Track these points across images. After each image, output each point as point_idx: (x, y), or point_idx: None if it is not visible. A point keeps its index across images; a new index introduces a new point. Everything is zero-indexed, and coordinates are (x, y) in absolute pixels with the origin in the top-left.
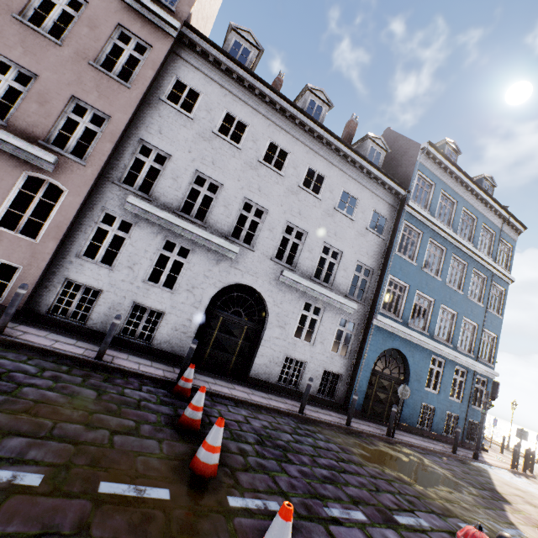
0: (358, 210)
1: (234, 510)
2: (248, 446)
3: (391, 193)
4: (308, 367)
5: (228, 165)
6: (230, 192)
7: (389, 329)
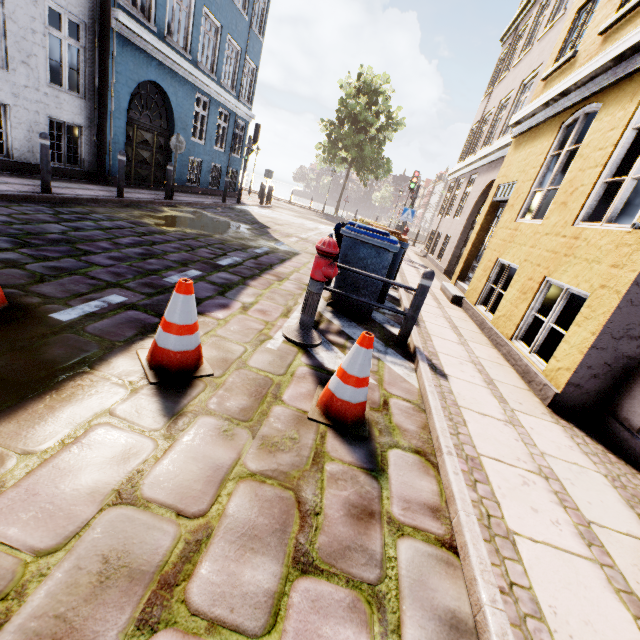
0: None
1: (76, 323)
2: (10, 255)
3: None
4: (15, 117)
5: None
6: None
7: (141, 46)
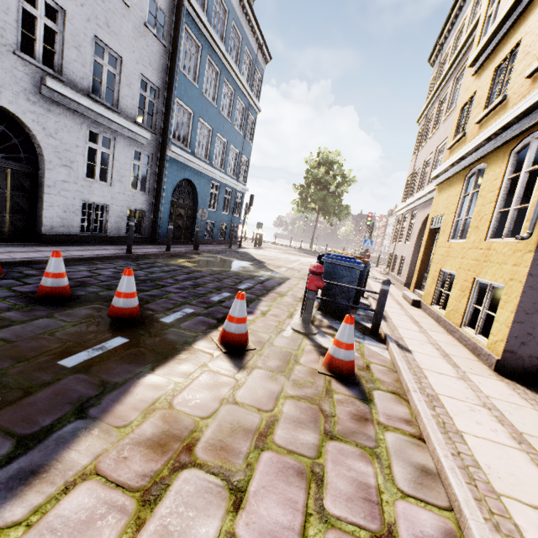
0: None
1: (174, 323)
2: None
3: None
4: (111, 210)
5: None
6: None
7: (182, 161)
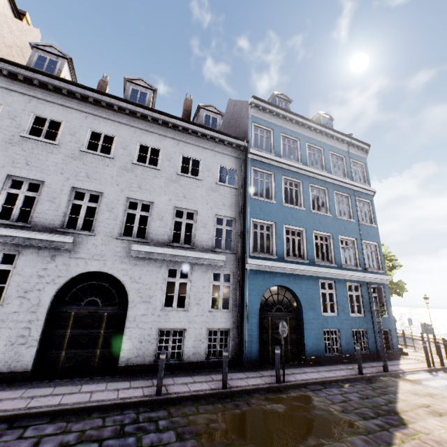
0: (203, 170)
1: None
2: None
3: (233, 147)
4: (188, 334)
5: (46, 162)
6: (54, 187)
7: (266, 269)
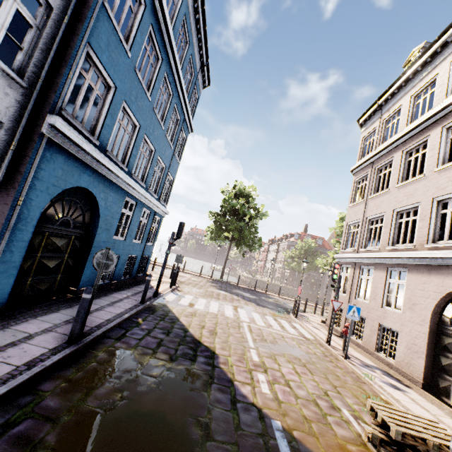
0: None
1: None
2: None
3: None
4: None
5: None
6: None
7: (78, 154)
